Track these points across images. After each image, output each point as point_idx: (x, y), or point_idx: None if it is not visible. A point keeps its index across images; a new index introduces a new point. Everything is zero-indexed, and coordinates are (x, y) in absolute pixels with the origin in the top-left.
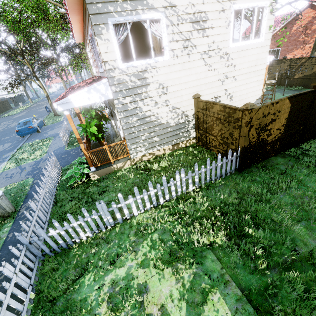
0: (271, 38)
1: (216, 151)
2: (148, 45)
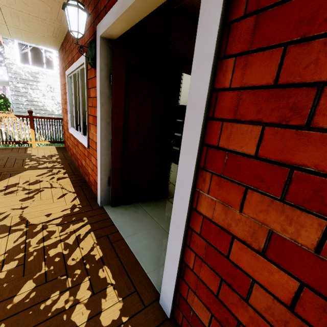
0: None
1: None
2: None
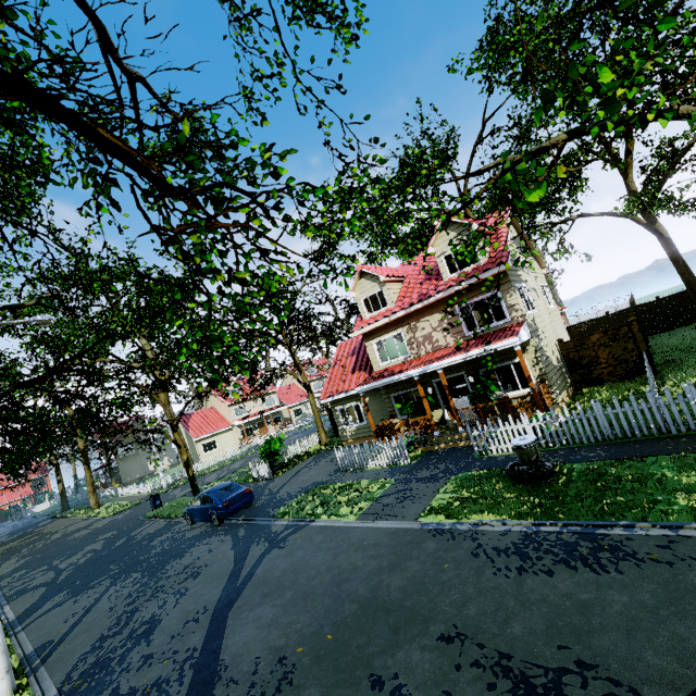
0: None
1: (613, 378)
2: (472, 318)
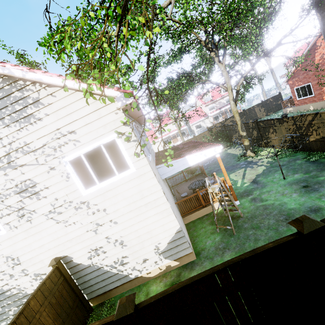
0: (292, 76)
1: None
2: None
